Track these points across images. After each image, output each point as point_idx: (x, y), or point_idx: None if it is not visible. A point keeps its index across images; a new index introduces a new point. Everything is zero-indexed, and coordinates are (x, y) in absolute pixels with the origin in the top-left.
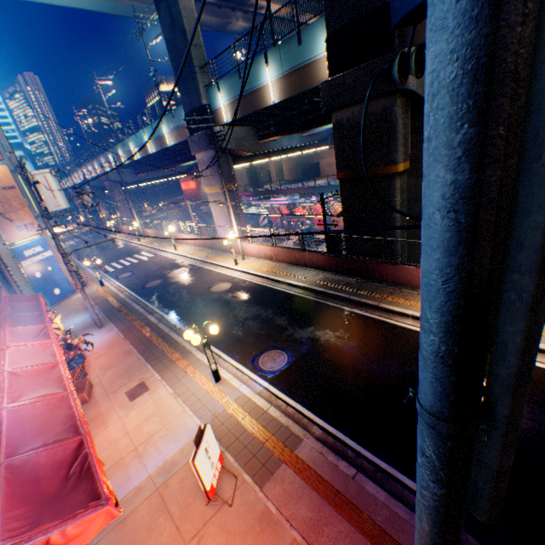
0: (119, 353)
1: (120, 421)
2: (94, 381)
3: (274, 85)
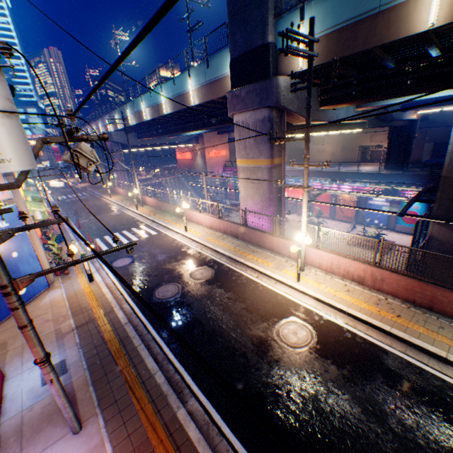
0: None
1: None
2: None
3: None
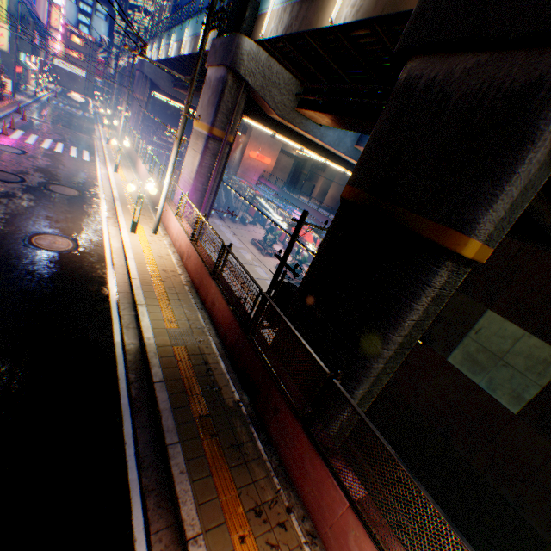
0: None
1: None
2: None
3: None
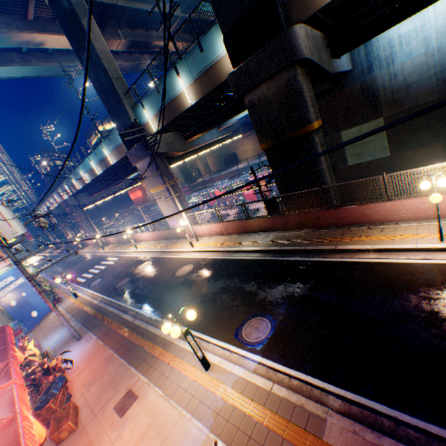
0: (101, 362)
1: None
2: (78, 401)
3: (188, 90)
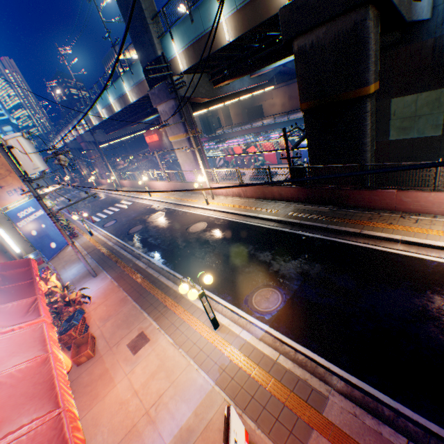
0: (115, 302)
1: (126, 378)
2: (95, 333)
3: (228, 22)
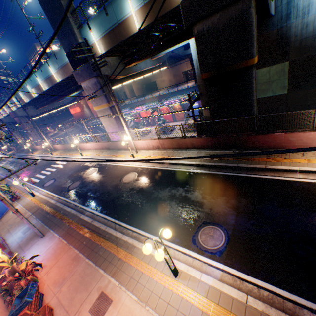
0: (67, 262)
1: None
2: (51, 302)
3: (137, 14)
